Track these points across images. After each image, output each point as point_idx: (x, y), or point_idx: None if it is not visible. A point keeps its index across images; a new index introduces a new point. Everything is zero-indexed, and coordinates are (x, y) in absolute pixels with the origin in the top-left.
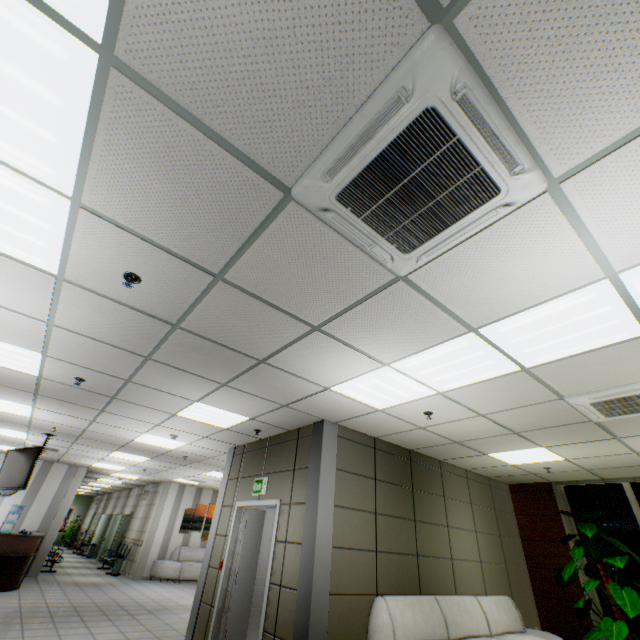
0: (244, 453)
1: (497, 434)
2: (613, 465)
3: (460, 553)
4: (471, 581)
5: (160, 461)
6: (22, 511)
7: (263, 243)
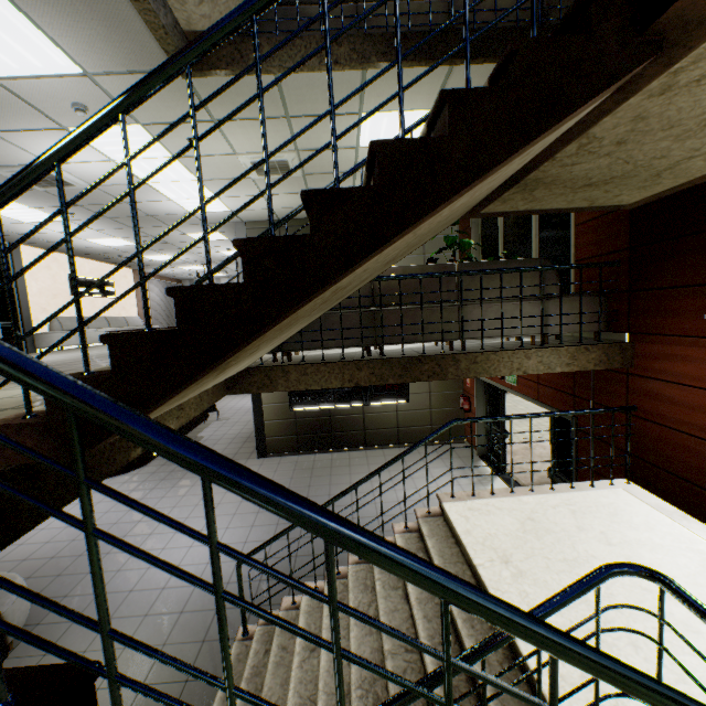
0: None
1: None
2: None
3: None
4: None
5: None
6: None
7: None
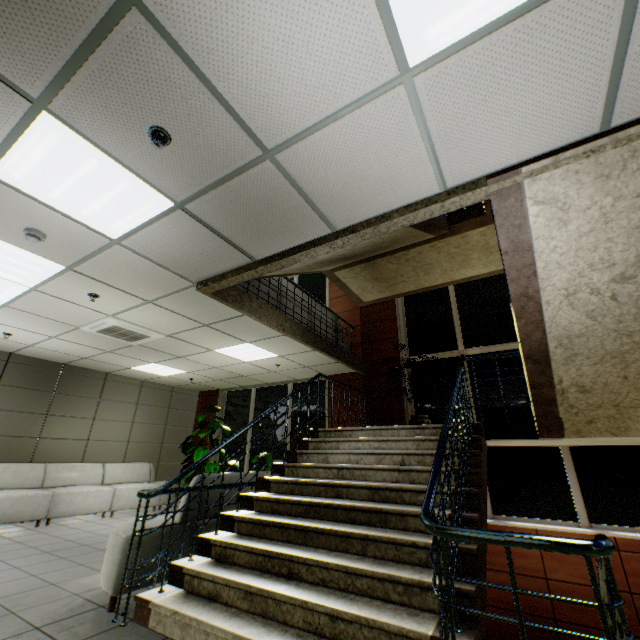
0: None
1: (100, 352)
2: (226, 376)
3: (103, 437)
4: (109, 454)
5: None
6: None
7: None
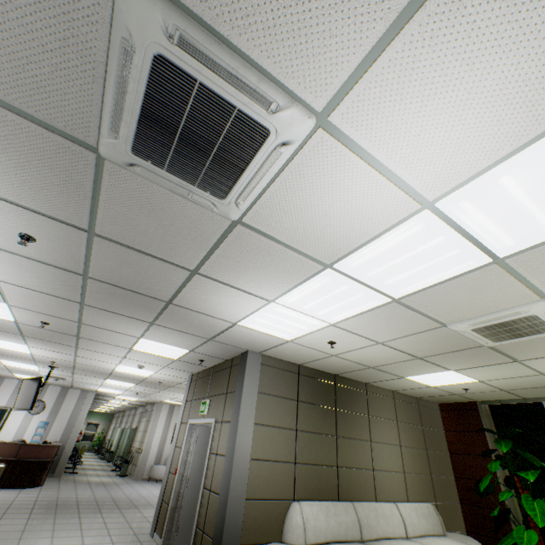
0: (197, 379)
1: (403, 359)
2: (527, 386)
3: (382, 465)
4: (393, 489)
5: (144, 386)
6: (47, 426)
7: (106, 200)
